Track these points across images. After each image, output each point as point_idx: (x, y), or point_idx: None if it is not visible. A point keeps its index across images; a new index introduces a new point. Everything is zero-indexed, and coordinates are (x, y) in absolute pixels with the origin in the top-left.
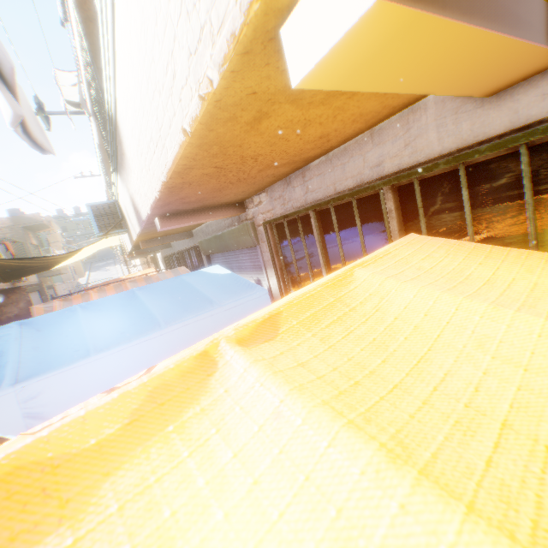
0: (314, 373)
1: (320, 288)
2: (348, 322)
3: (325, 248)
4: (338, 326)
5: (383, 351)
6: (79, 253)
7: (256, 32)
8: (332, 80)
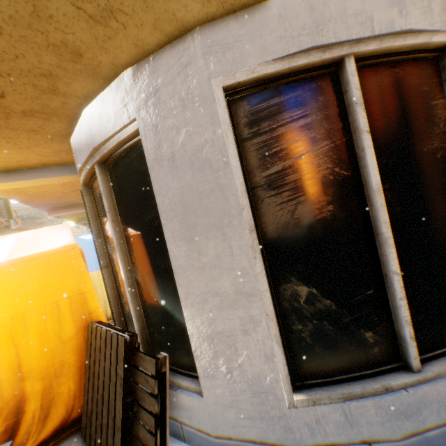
0: None
1: None
2: None
3: None
4: None
5: None
6: None
7: None
8: None
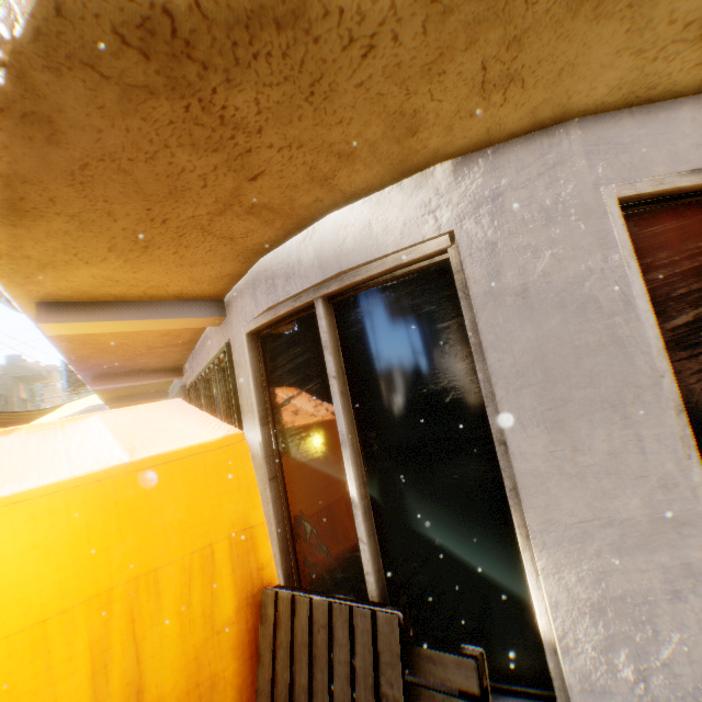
0: (0, 445)
1: (60, 421)
2: (52, 434)
3: (212, 410)
4: (44, 435)
5: (46, 443)
6: (59, 410)
7: (35, 316)
8: (67, 333)
